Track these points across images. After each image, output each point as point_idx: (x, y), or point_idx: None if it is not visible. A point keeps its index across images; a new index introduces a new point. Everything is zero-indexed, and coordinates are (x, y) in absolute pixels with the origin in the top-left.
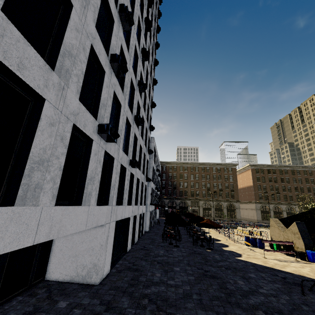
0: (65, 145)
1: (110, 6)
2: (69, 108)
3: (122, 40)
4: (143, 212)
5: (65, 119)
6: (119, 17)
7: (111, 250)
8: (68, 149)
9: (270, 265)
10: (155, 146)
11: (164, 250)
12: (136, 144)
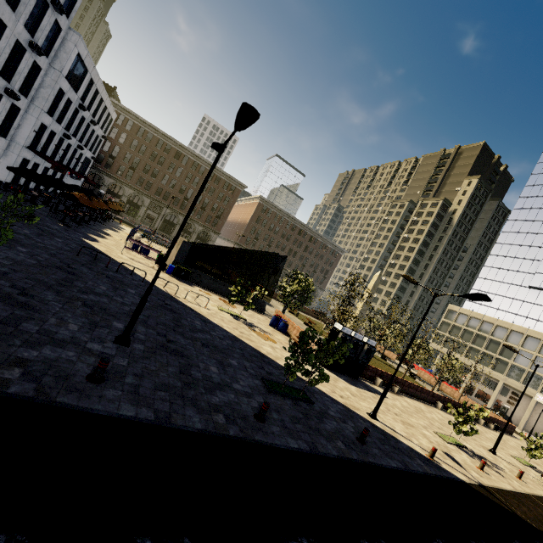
0: None
1: None
2: None
3: None
4: None
5: None
6: None
7: None
8: None
9: (110, 253)
10: (85, 58)
11: None
12: None
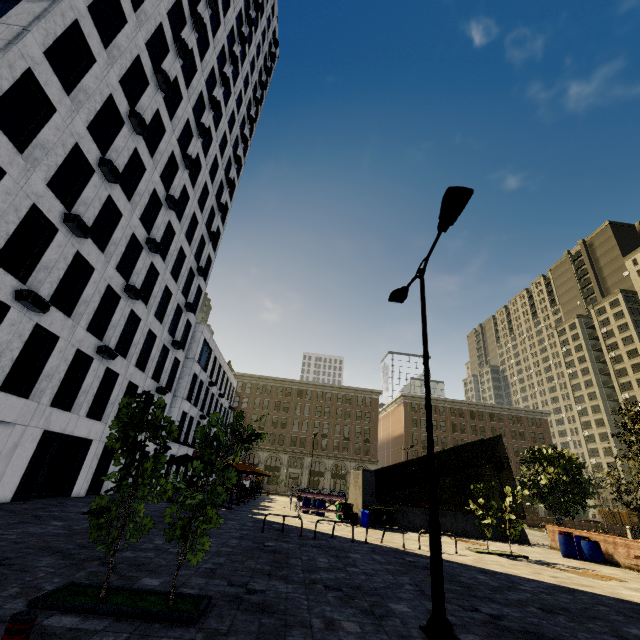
0: None
1: (89, 157)
2: None
3: (114, 189)
4: (148, 449)
5: None
6: (101, 169)
7: (23, 470)
8: None
9: (288, 522)
10: (209, 341)
11: None
12: (137, 328)
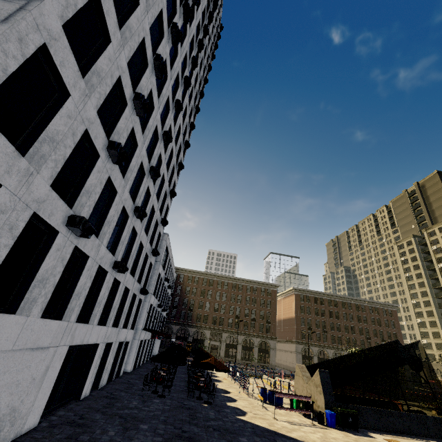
0: (14, 236)
1: (125, 91)
2: (33, 195)
3: (136, 122)
4: (128, 340)
5: (23, 207)
6: (134, 103)
7: (50, 390)
8: (19, 240)
9: (276, 427)
10: (168, 246)
11: (139, 401)
12: (134, 241)
